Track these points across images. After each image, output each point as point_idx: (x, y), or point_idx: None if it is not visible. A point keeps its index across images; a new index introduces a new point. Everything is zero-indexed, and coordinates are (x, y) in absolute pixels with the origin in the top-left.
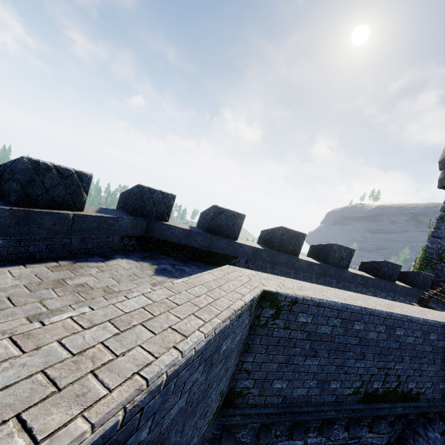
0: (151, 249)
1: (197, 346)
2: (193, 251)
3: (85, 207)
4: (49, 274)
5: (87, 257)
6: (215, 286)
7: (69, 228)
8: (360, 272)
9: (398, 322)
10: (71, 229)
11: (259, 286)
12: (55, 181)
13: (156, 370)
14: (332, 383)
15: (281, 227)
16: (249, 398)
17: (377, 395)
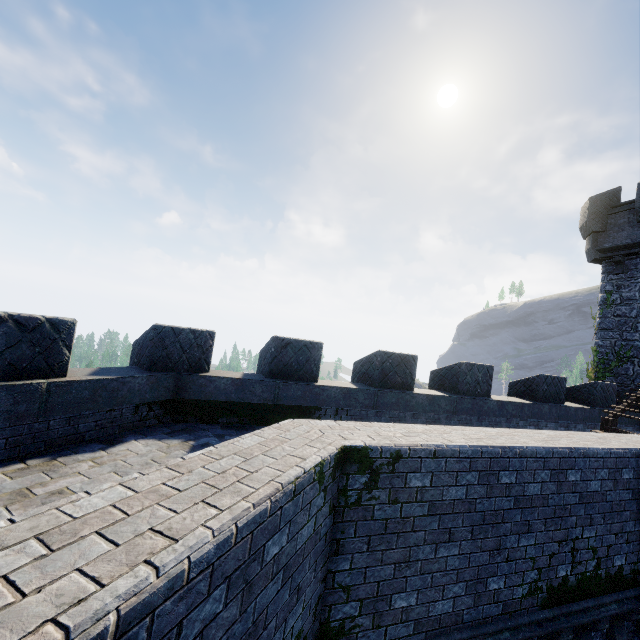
0: (186, 417)
1: (194, 553)
2: (253, 409)
3: (72, 371)
4: (5, 483)
5: (78, 447)
6: (259, 453)
7: (42, 405)
8: (510, 399)
9: (567, 460)
10: (46, 406)
11: (336, 442)
12: (14, 338)
13: (94, 609)
14: (491, 581)
15: (378, 351)
16: (357, 635)
17: (570, 588)
